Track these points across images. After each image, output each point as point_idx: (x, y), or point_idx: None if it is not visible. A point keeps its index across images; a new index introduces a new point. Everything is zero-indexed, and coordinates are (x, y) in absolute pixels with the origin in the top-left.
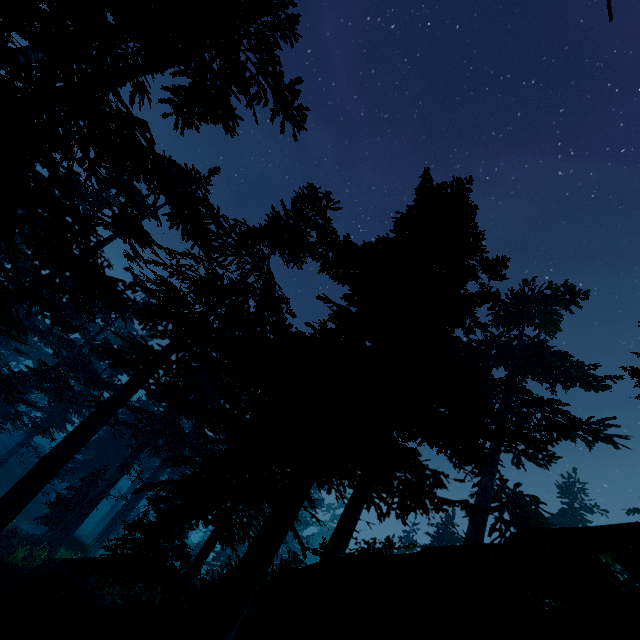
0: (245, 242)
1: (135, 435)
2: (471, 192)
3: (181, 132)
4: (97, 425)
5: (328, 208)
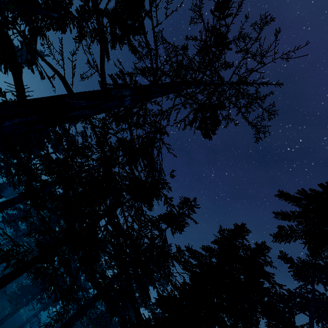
0: (155, 224)
1: (88, 324)
2: (244, 231)
3: (134, 203)
4: (75, 320)
5: (194, 206)
